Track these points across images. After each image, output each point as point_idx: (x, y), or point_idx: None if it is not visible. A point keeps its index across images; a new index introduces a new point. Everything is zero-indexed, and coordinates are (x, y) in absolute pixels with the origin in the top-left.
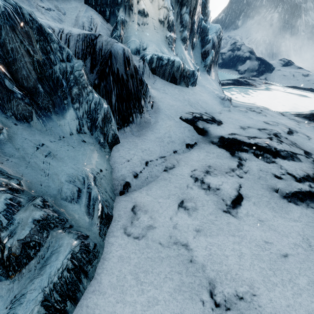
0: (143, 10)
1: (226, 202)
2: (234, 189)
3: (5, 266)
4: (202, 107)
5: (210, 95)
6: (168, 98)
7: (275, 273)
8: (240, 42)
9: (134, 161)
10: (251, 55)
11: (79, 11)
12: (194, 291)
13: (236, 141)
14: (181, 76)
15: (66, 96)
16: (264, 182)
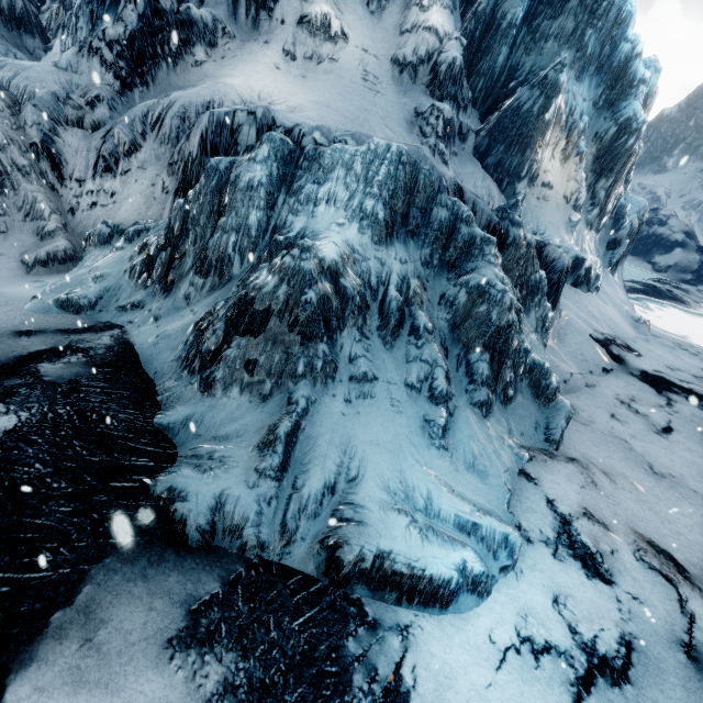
0: (549, 182)
1: (656, 428)
2: (663, 421)
3: (545, 398)
4: (609, 326)
5: (617, 310)
6: (570, 307)
7: (701, 477)
8: (667, 211)
9: (561, 368)
10: (688, 240)
11: (476, 179)
12: (637, 463)
13: (664, 379)
14: (586, 279)
15: (533, 301)
16: (697, 426)
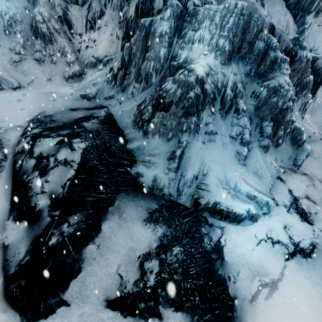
0: None
1: None
2: None
3: (297, 145)
4: None
5: None
6: None
7: None
8: None
9: (309, 130)
10: None
11: (280, 15)
12: None
13: None
14: None
15: (302, 93)
16: None
